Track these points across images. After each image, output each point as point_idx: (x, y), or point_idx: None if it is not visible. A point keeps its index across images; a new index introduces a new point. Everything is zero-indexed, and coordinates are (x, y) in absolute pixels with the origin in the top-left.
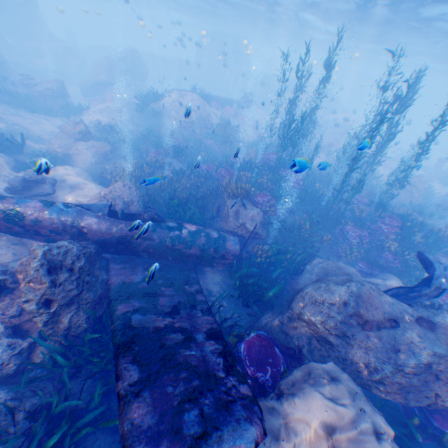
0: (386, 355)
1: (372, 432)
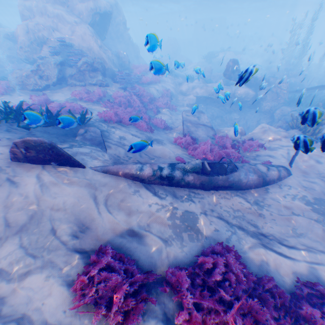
0: None
1: None
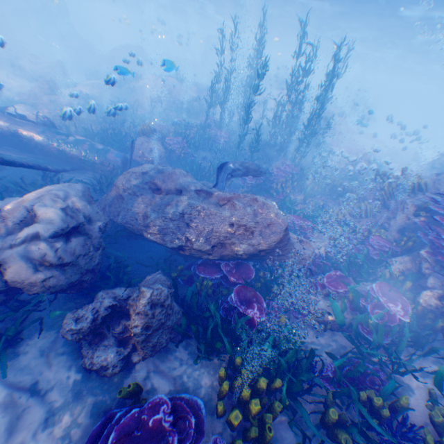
0: (158, 208)
1: (60, 197)
